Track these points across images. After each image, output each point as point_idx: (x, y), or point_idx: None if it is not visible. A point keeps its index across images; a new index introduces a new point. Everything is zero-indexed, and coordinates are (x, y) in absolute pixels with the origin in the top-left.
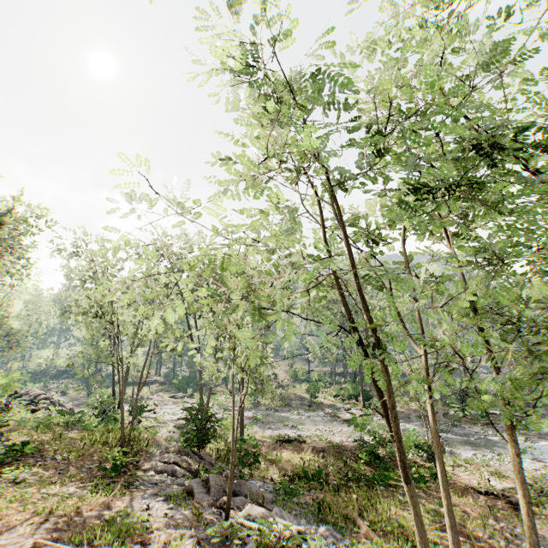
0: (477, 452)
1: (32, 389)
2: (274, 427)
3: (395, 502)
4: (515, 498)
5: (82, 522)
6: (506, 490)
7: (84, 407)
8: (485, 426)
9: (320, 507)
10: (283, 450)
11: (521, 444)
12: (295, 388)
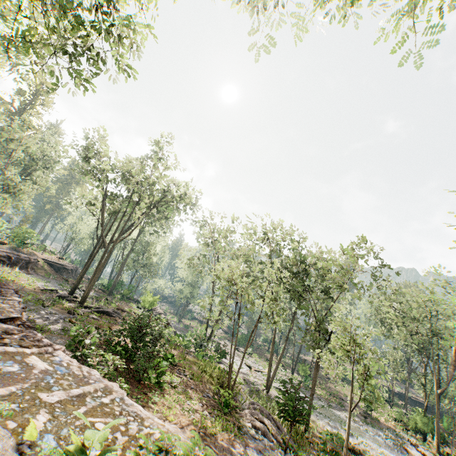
0: None
1: (157, 307)
2: (332, 425)
3: None
4: None
5: (222, 450)
6: None
7: (177, 330)
8: None
9: None
10: None
11: None
12: (344, 388)
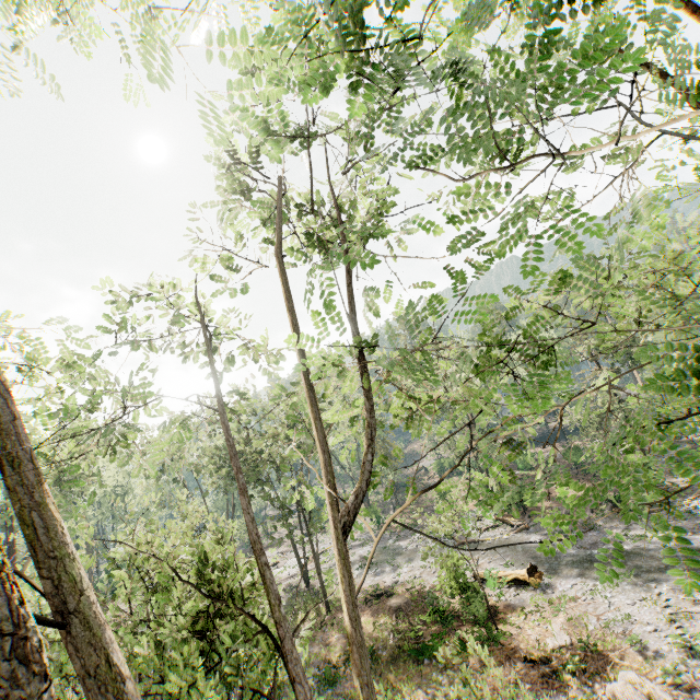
0: (579, 581)
1: None
2: (379, 571)
3: (425, 681)
4: (558, 662)
5: None
6: (557, 649)
7: None
8: (633, 522)
9: (345, 699)
10: (366, 612)
11: (654, 553)
12: None
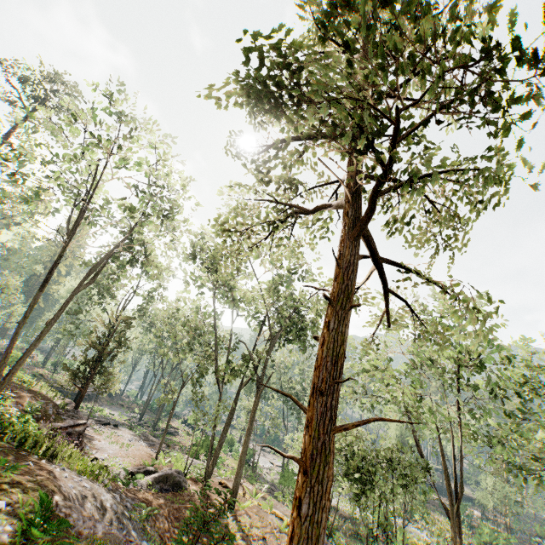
0: None
1: None
2: None
3: None
4: None
5: None
6: None
7: None
8: None
9: None
10: None
11: None
12: None
